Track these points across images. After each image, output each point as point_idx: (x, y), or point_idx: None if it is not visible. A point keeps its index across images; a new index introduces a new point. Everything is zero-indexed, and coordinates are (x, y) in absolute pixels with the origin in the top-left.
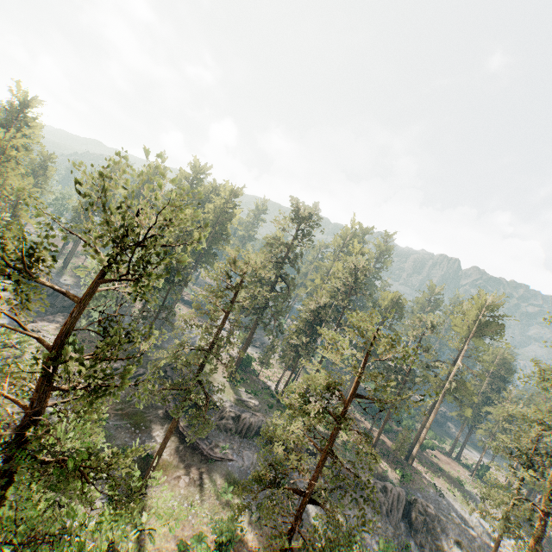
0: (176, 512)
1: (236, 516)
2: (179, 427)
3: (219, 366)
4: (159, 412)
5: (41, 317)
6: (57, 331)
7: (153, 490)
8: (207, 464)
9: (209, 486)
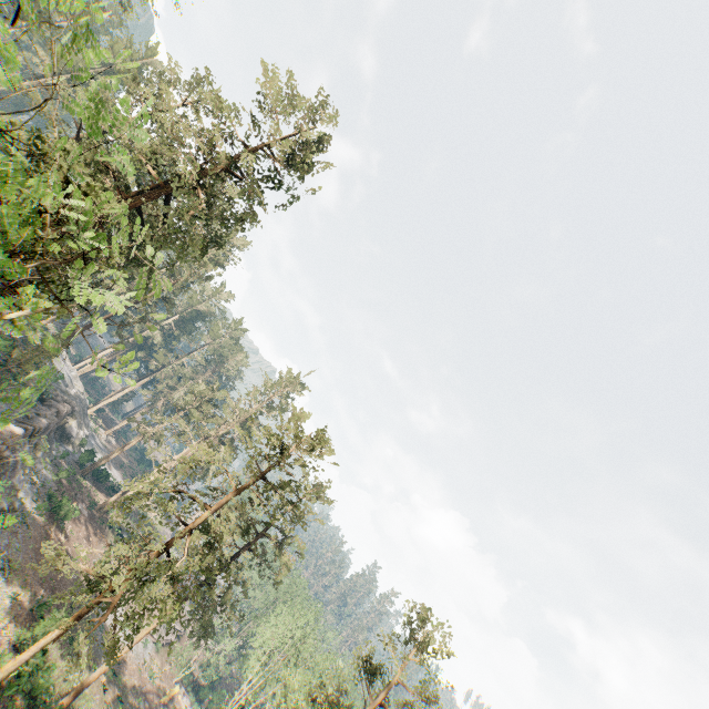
0: None
1: None
2: None
3: None
4: None
5: None
6: None
7: None
8: None
9: None
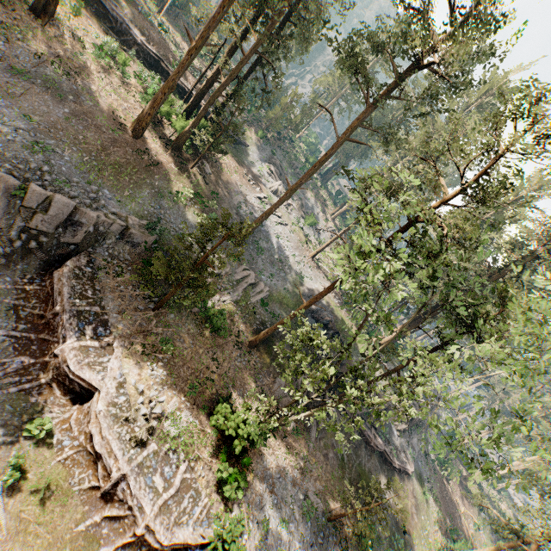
0: (426, 546)
1: (431, 504)
2: (391, 462)
3: (351, 324)
4: (364, 449)
5: (65, 345)
6: (159, 383)
7: (415, 548)
8: (409, 479)
9: (419, 499)
